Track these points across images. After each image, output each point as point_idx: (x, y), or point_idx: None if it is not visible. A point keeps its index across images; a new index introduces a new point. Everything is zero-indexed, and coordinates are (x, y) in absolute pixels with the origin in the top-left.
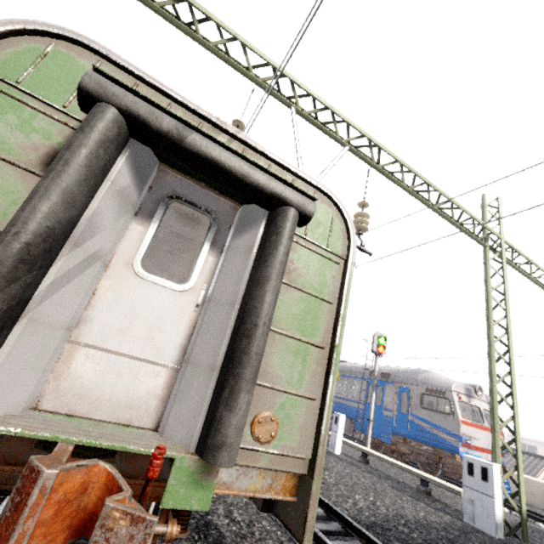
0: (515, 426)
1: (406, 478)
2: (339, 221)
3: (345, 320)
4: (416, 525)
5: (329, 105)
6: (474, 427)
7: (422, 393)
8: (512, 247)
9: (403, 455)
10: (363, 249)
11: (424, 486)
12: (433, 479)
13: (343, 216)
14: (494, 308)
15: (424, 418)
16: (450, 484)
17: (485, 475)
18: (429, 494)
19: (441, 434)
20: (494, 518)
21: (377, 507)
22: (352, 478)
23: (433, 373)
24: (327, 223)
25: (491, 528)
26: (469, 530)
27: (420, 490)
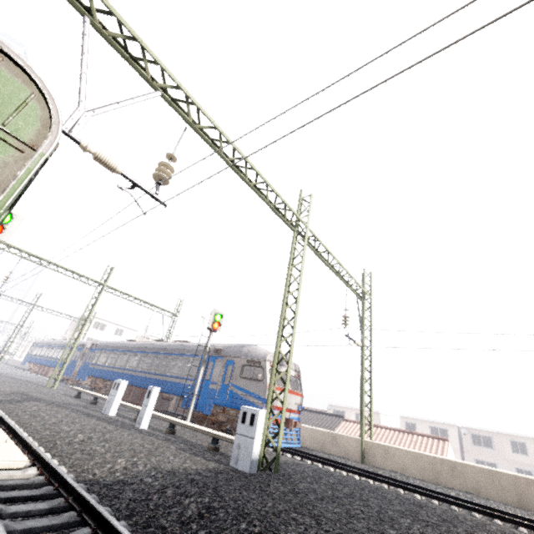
0: (287, 377)
1: (208, 441)
2: (41, 107)
3: (2, 212)
4: (166, 474)
5: (138, 37)
6: (279, 390)
7: (243, 365)
8: (314, 236)
9: (220, 423)
10: (156, 197)
11: (214, 444)
12: (221, 435)
13: (47, 103)
14: (292, 282)
15: (241, 387)
16: None
17: (253, 420)
18: (217, 450)
19: (252, 399)
20: (251, 456)
21: (136, 466)
22: (133, 446)
23: (256, 346)
24: (15, 100)
25: (247, 465)
26: (227, 471)
27: (209, 447)
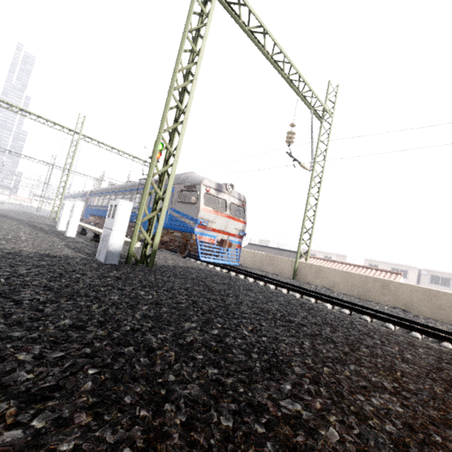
0: (171, 172)
1: None
2: None
3: None
4: None
5: None
6: (214, 214)
7: (180, 190)
8: None
9: (164, 243)
10: None
11: None
12: None
13: None
14: (194, 57)
15: (178, 210)
16: (195, 259)
17: (114, 212)
18: None
19: (186, 220)
20: (107, 247)
21: None
22: (1, 235)
23: (195, 174)
24: None
25: (104, 256)
26: (74, 259)
27: None
